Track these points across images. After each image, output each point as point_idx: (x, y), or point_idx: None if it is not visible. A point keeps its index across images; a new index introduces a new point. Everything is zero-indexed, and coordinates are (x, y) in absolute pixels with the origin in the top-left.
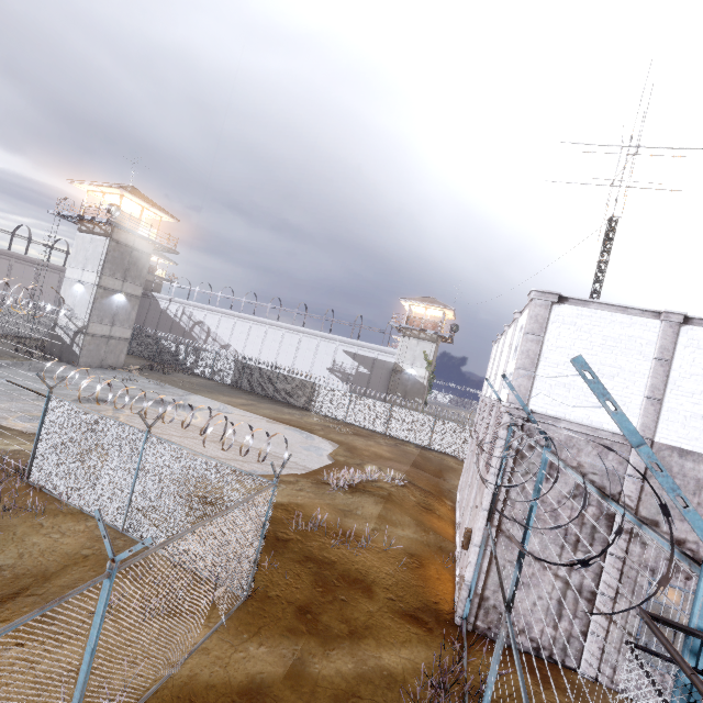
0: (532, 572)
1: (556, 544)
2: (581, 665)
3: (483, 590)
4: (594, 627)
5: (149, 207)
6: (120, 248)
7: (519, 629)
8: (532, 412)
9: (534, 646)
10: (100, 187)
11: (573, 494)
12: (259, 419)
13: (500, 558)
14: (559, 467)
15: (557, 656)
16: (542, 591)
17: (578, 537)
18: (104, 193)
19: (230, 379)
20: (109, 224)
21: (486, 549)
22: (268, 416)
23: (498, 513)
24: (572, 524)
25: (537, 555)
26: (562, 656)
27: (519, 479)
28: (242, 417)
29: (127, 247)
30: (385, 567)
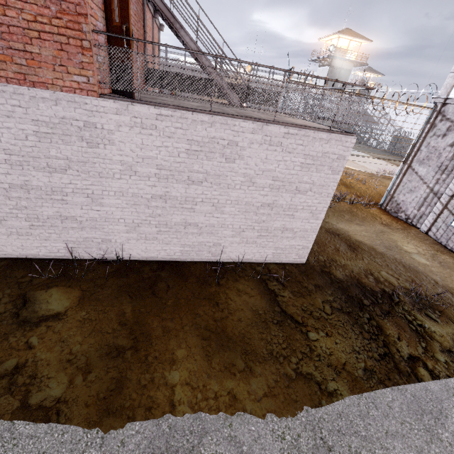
0: (417, 185)
1: (434, 171)
2: (422, 226)
3: (394, 194)
4: (434, 209)
5: (353, 38)
6: (334, 71)
7: (402, 210)
8: (447, 99)
9: (406, 218)
10: (329, 37)
11: (453, 144)
12: (382, 161)
13: (405, 179)
14: (452, 129)
15: (414, 222)
16: (418, 194)
17: (446, 167)
18: (331, 40)
19: (386, 147)
20: (330, 58)
21: (400, 175)
22: (391, 162)
23: (410, 157)
24: (446, 160)
25: (422, 177)
26: (416, 222)
27: (428, 139)
28: (370, 159)
29: (338, 69)
30: (366, 190)
